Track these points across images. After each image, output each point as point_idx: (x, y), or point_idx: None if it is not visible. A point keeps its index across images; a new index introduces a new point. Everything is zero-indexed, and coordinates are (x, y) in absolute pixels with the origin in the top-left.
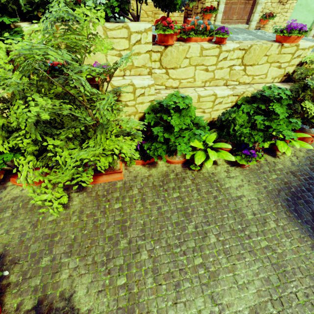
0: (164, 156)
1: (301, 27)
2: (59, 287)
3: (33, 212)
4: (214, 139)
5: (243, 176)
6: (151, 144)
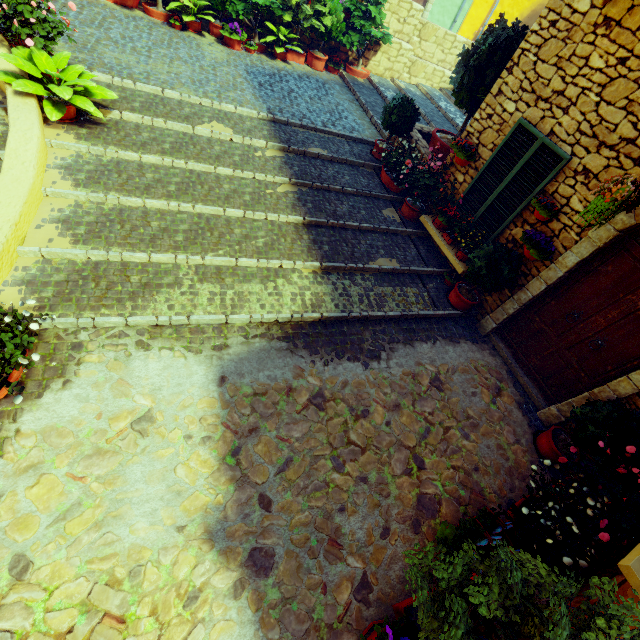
0: None
1: None
2: None
3: None
4: None
5: (225, 51)
6: None
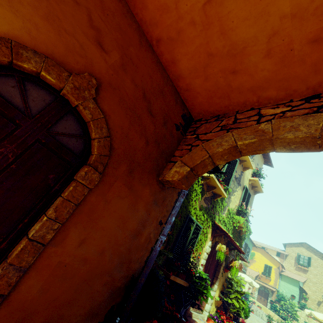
0: None
1: None
2: None
3: None
4: None
5: None
6: None
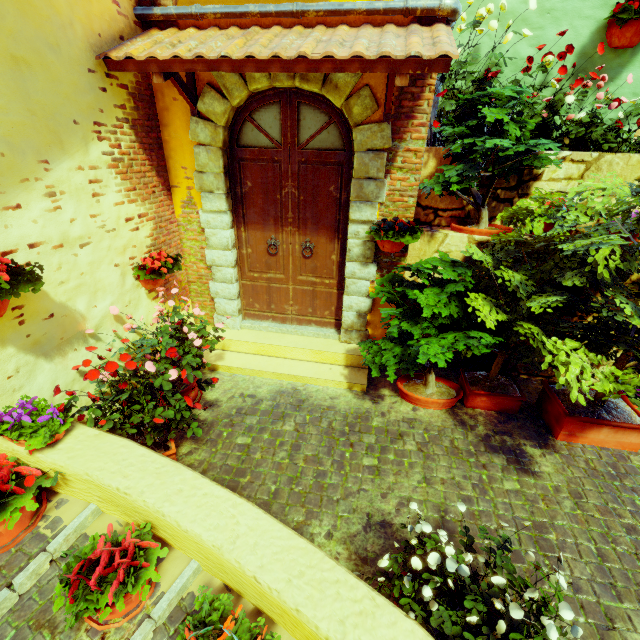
0: None
1: None
2: None
3: (460, 459)
4: None
5: None
6: None
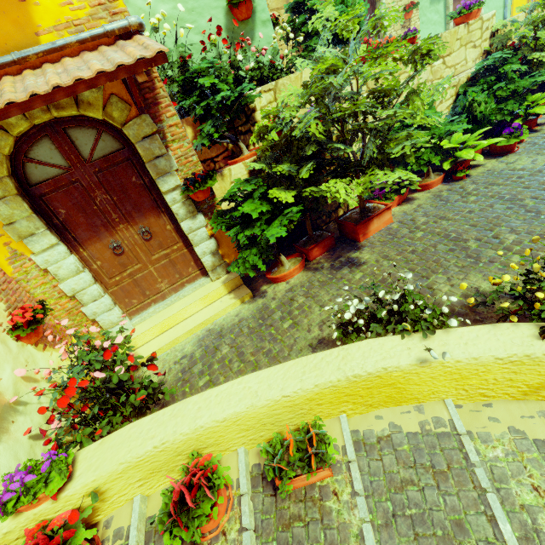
0: (435, 157)
1: (475, 2)
2: (453, 295)
3: (329, 284)
4: (461, 136)
5: (525, 155)
6: (402, 166)
